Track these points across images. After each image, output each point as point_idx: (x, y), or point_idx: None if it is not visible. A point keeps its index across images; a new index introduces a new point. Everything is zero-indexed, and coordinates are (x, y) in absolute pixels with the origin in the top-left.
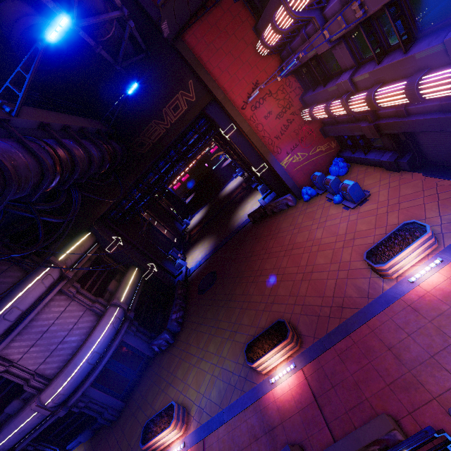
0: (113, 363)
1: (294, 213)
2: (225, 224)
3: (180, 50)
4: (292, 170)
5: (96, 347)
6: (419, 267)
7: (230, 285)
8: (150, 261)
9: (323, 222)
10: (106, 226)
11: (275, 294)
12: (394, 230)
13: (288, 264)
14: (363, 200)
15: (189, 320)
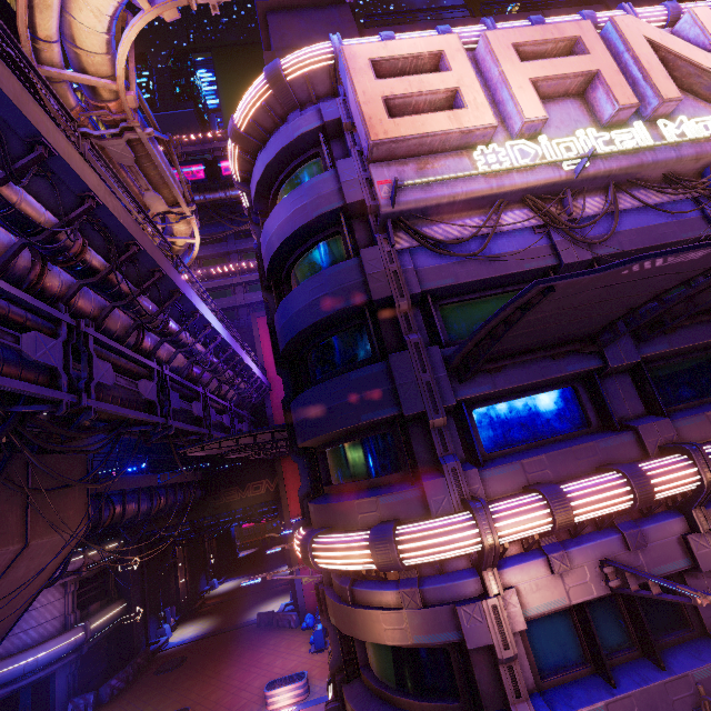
0: (28, 692)
1: (287, 635)
2: (241, 612)
3: (276, 464)
4: (309, 591)
5: (42, 656)
6: (286, 708)
7: (186, 676)
8: (142, 604)
9: (290, 654)
10: (138, 541)
11: (208, 697)
12: (295, 673)
13: (239, 677)
14: (321, 649)
15: (123, 695)
